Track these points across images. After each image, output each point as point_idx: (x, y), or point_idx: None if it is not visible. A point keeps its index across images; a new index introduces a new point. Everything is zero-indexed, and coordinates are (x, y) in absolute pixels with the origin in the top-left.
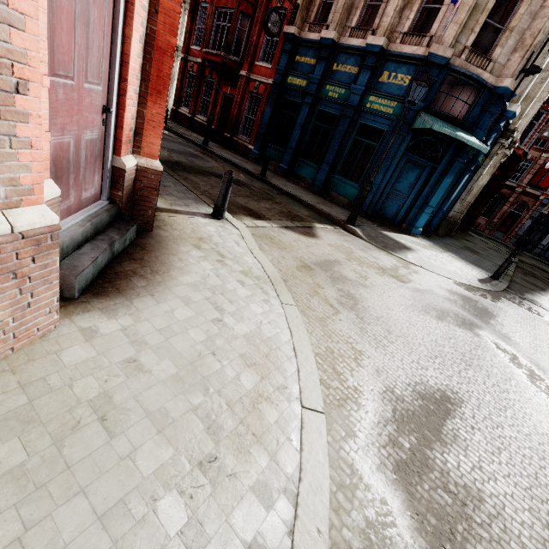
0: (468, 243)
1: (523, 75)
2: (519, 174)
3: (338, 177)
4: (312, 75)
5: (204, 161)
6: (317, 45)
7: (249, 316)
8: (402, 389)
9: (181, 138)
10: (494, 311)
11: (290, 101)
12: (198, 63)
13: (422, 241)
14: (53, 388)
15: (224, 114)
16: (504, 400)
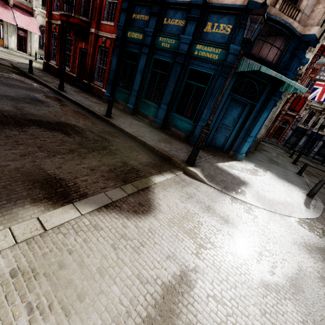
0: (267, 153)
1: None
2: None
3: (175, 115)
4: (147, 29)
5: (42, 106)
6: (149, 3)
7: None
8: None
9: (39, 84)
10: None
11: (131, 52)
12: (58, 25)
13: (247, 165)
14: None
15: (82, 65)
16: None
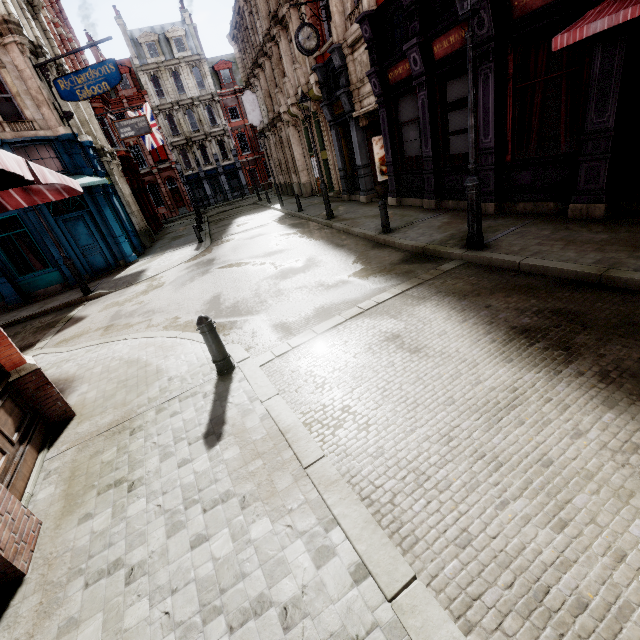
0: (171, 234)
1: (66, 121)
2: (142, 160)
3: (25, 278)
4: None
5: None
6: None
7: (121, 349)
8: (200, 308)
9: None
10: (213, 257)
11: None
12: None
13: (144, 260)
14: (103, 394)
15: None
16: (234, 279)
